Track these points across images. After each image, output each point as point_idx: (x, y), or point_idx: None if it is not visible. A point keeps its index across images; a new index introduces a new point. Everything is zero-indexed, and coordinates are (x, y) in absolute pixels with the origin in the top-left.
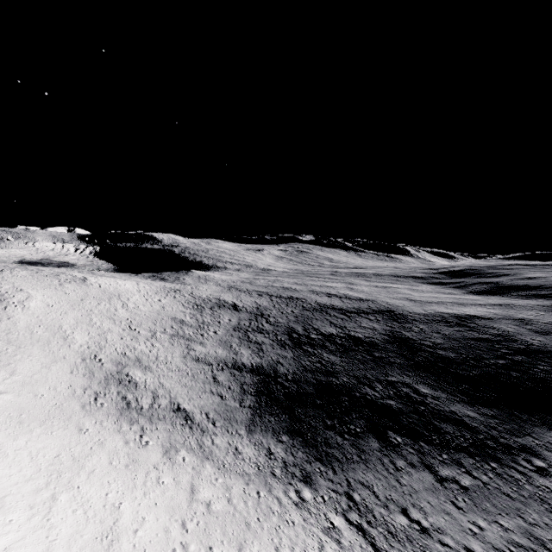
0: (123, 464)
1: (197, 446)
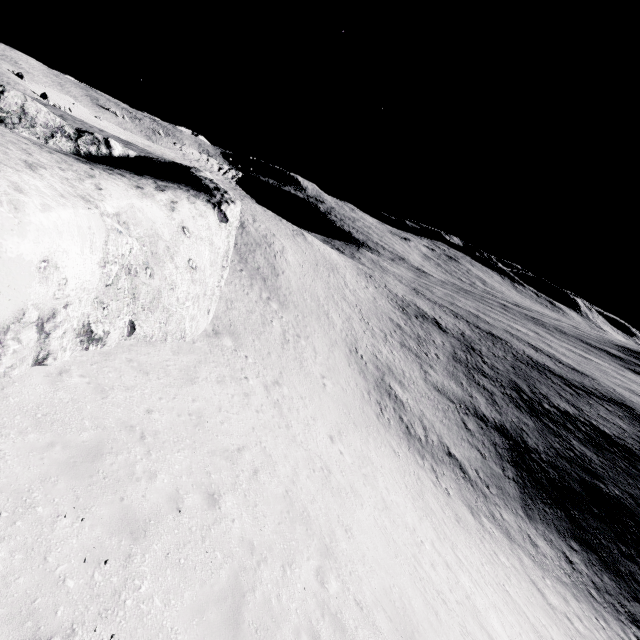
0: (452, 517)
1: (489, 514)
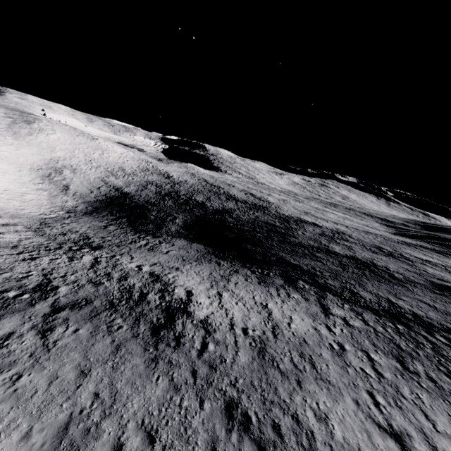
0: (19, 182)
1: (55, 194)
